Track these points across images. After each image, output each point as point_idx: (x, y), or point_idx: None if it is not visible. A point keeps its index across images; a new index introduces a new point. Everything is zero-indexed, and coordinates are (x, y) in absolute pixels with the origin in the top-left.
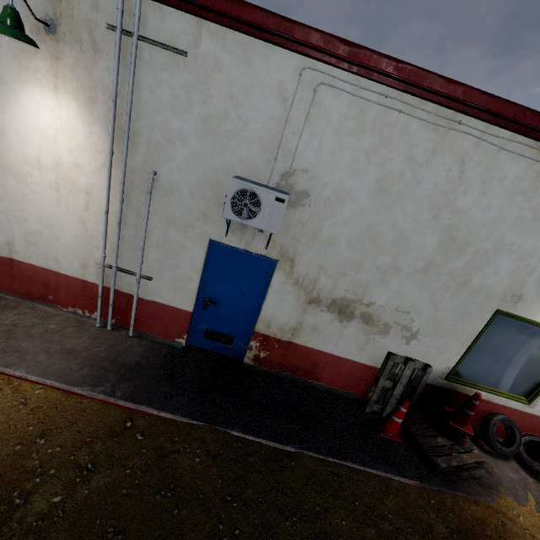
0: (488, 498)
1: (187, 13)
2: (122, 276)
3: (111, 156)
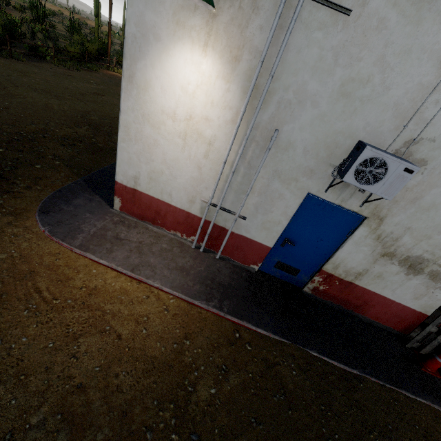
0: None
1: None
2: (221, 213)
3: (243, 114)
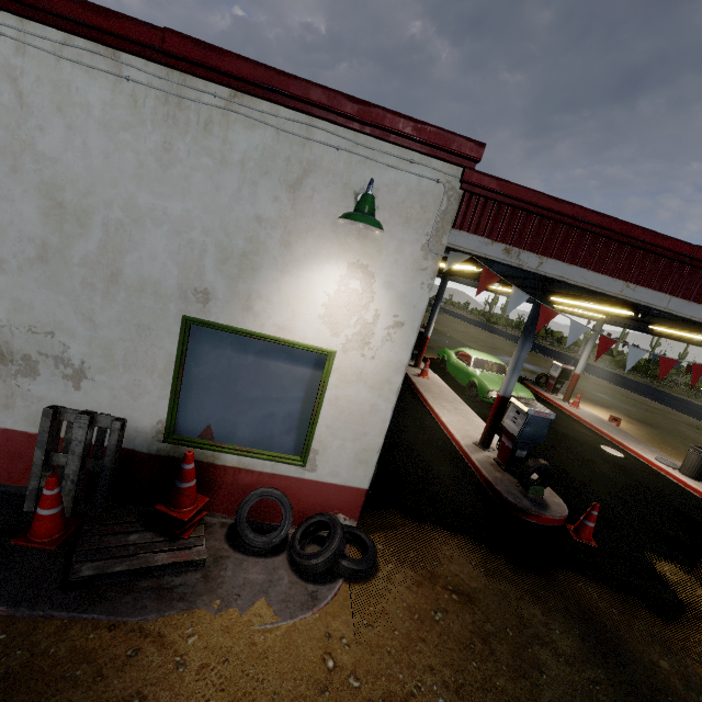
0: (153, 616)
1: None
2: None
3: None
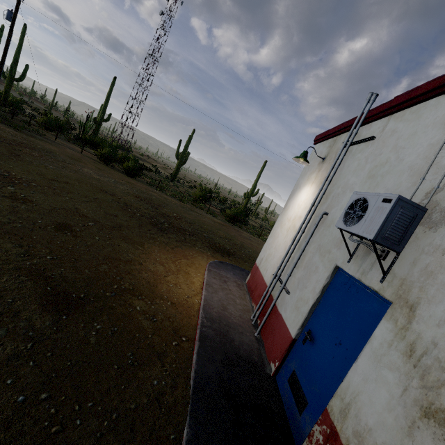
0: None
1: (383, 117)
2: (280, 287)
3: (311, 206)
